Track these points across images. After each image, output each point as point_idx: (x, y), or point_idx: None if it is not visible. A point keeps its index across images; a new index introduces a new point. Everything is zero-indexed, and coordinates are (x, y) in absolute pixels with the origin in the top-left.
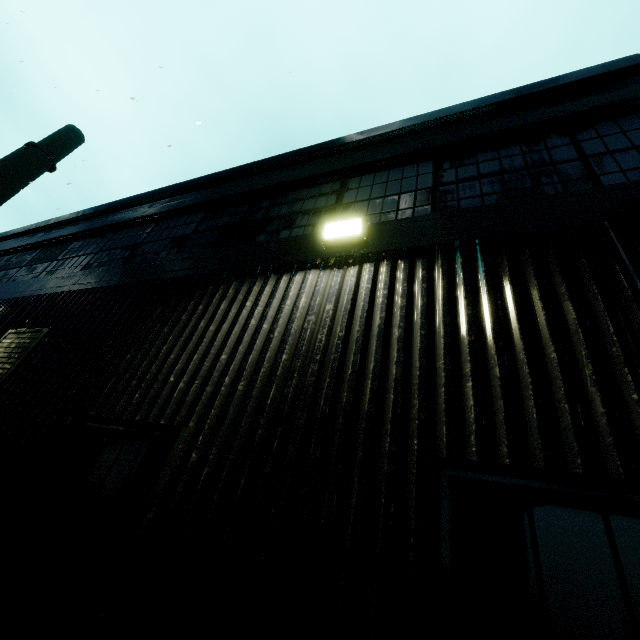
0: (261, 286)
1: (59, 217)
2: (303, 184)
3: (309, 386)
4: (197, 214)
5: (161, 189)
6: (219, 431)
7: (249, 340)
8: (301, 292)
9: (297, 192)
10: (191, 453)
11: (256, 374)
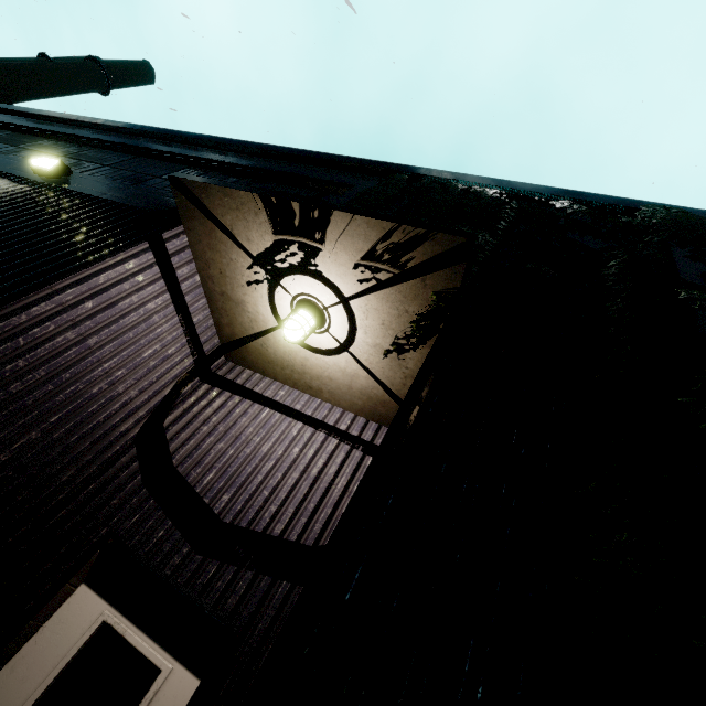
0: None
1: None
2: (114, 147)
3: None
4: (42, 138)
5: (39, 110)
6: None
7: None
8: None
9: (107, 151)
10: None
11: None
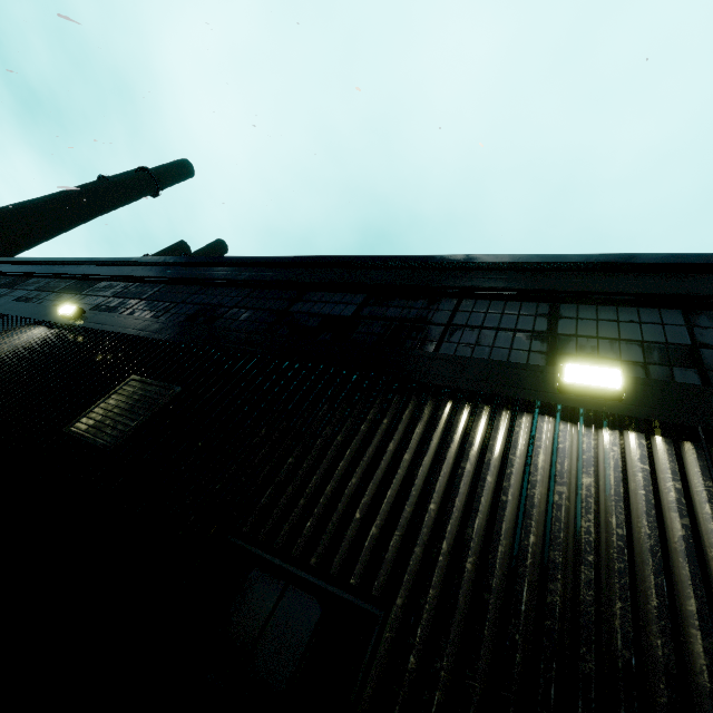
0: (471, 417)
1: (192, 257)
2: (498, 295)
3: (588, 604)
4: (356, 295)
5: (316, 257)
6: (448, 631)
7: (469, 493)
8: (536, 444)
9: (488, 302)
10: (408, 654)
11: (492, 552)
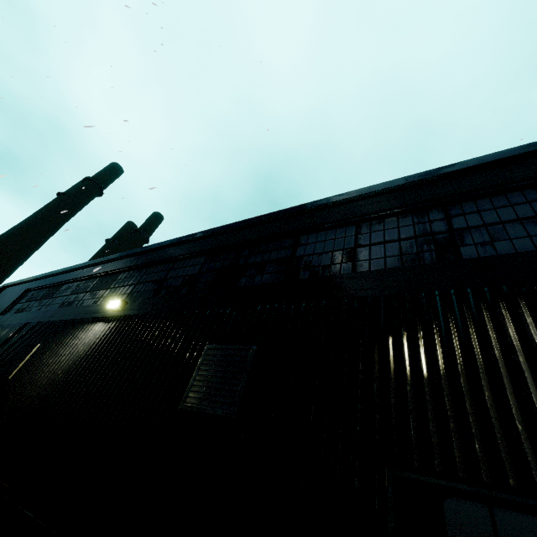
0: None
1: (186, 235)
2: (480, 194)
3: None
4: (346, 228)
5: (294, 207)
6: None
7: None
8: None
9: (473, 202)
10: None
11: None
